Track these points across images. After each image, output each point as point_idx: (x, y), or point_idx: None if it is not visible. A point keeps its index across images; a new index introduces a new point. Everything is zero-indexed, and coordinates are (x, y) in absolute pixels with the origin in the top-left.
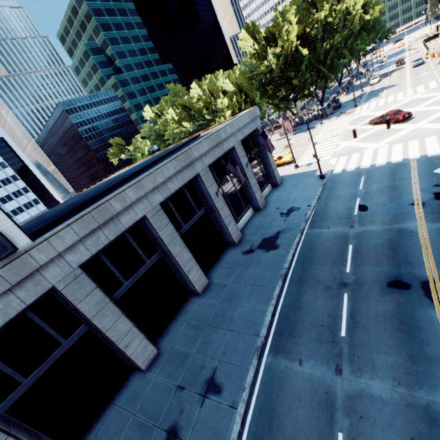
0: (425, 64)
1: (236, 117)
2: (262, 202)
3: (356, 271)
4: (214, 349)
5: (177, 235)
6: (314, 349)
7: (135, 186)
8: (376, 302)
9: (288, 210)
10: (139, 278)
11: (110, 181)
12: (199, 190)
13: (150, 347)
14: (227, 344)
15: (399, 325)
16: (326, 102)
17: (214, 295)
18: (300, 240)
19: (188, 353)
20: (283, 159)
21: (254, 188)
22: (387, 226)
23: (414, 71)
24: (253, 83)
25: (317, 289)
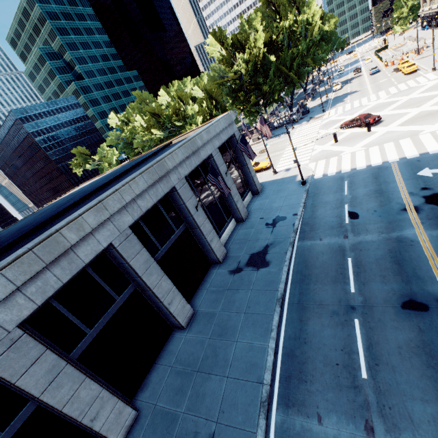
0: (381, 72)
1: (212, 122)
2: (244, 212)
3: (362, 290)
4: (209, 406)
5: (152, 262)
6: (333, 399)
7: (96, 208)
8: (394, 329)
9: (273, 219)
10: (108, 322)
11: (70, 197)
12: (175, 205)
13: (126, 410)
14: (225, 397)
15: (428, 359)
16: (295, 108)
17: (202, 329)
18: (292, 254)
19: (176, 413)
20: (260, 165)
21: (235, 198)
22: (384, 235)
23: (372, 78)
24: (223, 89)
25: (322, 315)
